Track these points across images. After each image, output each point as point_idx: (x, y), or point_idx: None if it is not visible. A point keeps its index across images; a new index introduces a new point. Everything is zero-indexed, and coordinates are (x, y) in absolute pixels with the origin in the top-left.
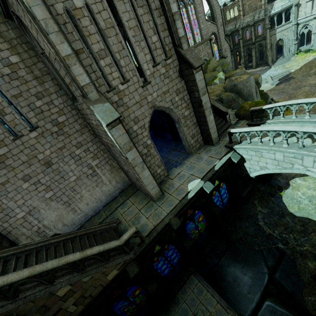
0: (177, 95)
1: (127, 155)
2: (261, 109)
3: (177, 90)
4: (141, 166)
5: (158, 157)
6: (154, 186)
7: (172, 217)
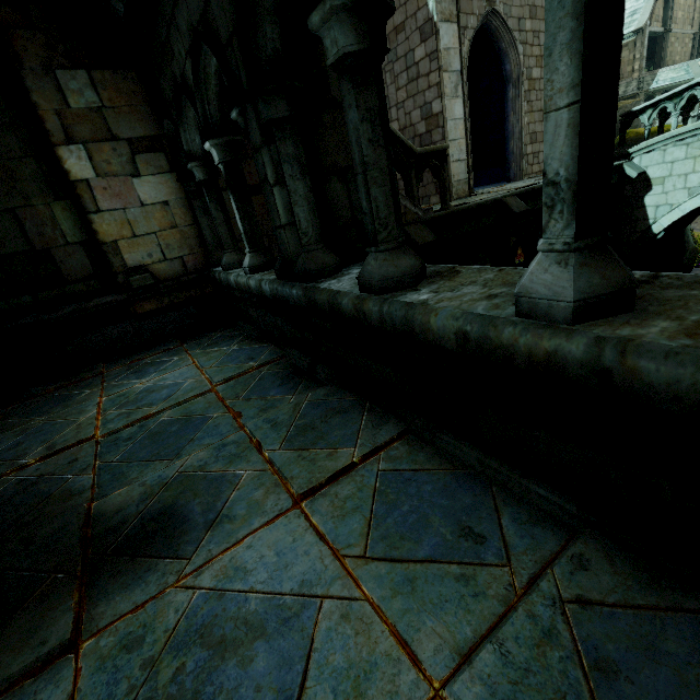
0: (531, 18)
1: (440, 28)
2: (691, 99)
3: (534, 8)
4: (455, 82)
5: (468, 128)
6: (460, 158)
7: (507, 194)
